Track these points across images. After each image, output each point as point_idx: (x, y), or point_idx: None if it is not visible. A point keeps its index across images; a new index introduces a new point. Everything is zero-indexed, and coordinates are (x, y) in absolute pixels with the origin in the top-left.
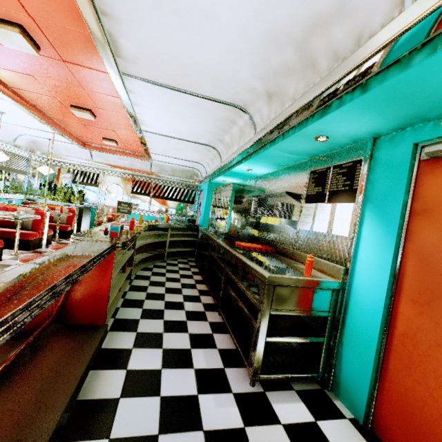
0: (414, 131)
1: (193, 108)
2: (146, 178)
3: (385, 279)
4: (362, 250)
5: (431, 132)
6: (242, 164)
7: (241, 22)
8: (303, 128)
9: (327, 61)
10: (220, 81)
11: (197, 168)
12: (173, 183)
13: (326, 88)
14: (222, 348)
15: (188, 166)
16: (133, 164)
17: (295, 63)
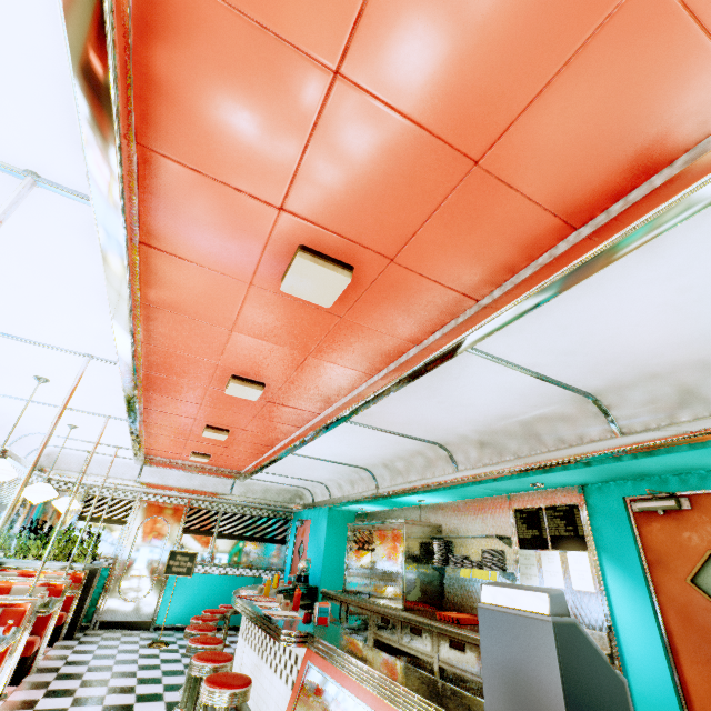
0: (618, 486)
1: (384, 441)
2: (212, 503)
3: (657, 640)
4: (617, 607)
5: (632, 489)
6: (418, 494)
7: (486, 410)
8: (523, 477)
9: (552, 440)
10: (436, 430)
11: (309, 488)
12: (253, 509)
13: (560, 461)
14: None
15: (294, 485)
16: (205, 483)
17: (518, 431)
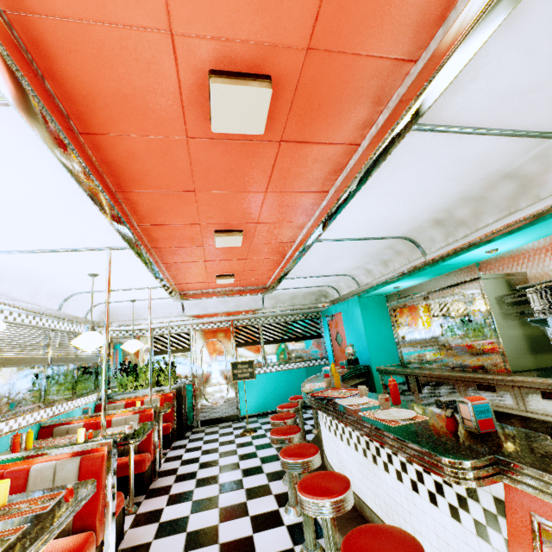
0: None
1: (458, 166)
2: (250, 320)
3: None
4: None
5: None
6: (495, 241)
7: None
8: None
9: None
10: None
11: (332, 285)
12: (285, 317)
13: None
14: None
15: (318, 286)
16: (239, 304)
17: None
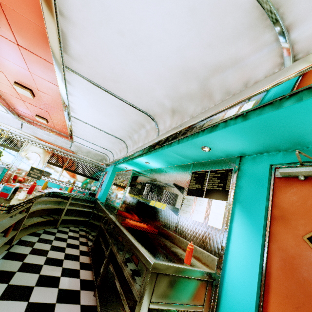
0: (269, 156)
1: (116, 108)
2: (64, 154)
3: (255, 276)
4: (233, 243)
5: (282, 158)
6: (143, 157)
7: (166, 54)
8: (195, 138)
9: (220, 95)
10: (140, 93)
11: (108, 155)
12: (85, 162)
13: (220, 110)
14: None
15: (100, 152)
16: (57, 140)
17: (196, 92)
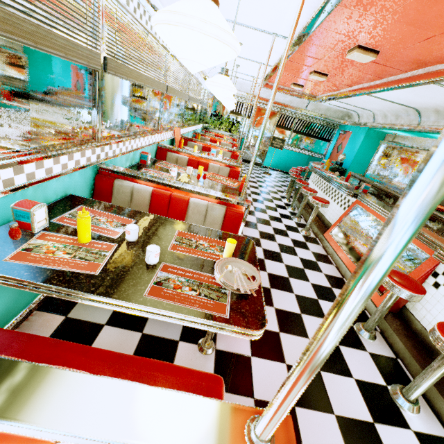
0: None
1: None
2: (292, 112)
3: None
4: None
5: None
6: None
7: None
8: None
9: None
10: None
11: (358, 112)
12: (314, 119)
13: None
14: None
15: (348, 109)
16: (292, 101)
17: None
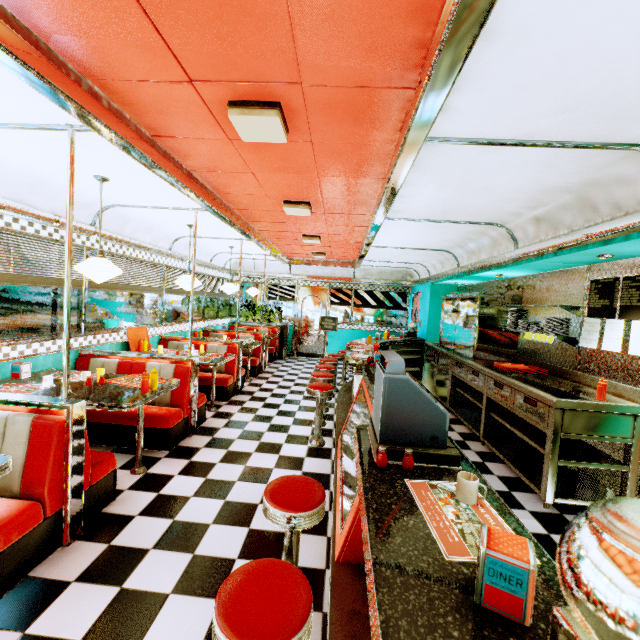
0: None
1: (440, 228)
2: (345, 284)
3: None
4: None
5: None
6: (492, 271)
7: (517, 187)
8: (582, 250)
9: (608, 208)
10: (481, 213)
11: (413, 268)
12: (377, 286)
13: (609, 233)
14: (499, 475)
15: (401, 267)
16: (334, 271)
17: (570, 202)
